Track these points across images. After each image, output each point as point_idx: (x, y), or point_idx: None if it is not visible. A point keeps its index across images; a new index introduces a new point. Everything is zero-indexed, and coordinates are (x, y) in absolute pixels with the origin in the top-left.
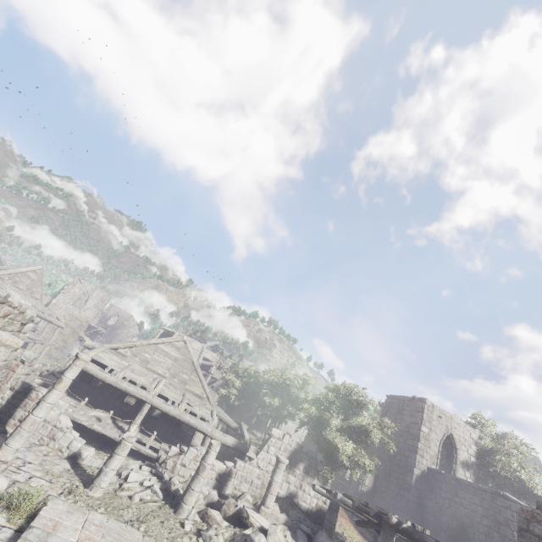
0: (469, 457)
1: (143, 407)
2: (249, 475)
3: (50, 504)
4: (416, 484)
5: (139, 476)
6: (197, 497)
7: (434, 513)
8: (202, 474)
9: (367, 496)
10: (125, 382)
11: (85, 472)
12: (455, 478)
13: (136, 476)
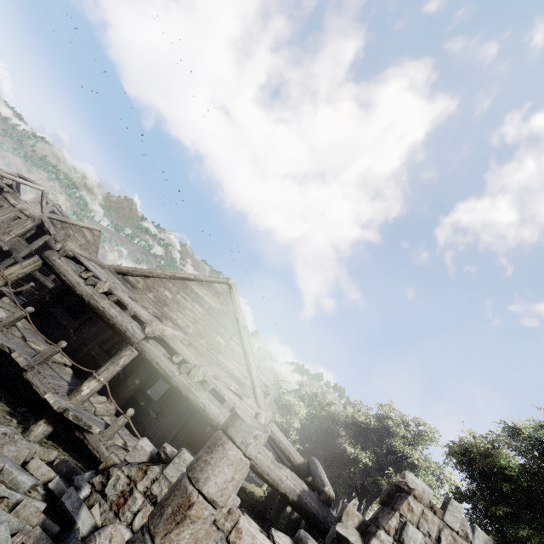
0: None
1: (122, 351)
2: None
3: None
4: None
5: None
6: None
7: None
8: (167, 539)
9: None
10: (108, 300)
11: None
12: None
13: None
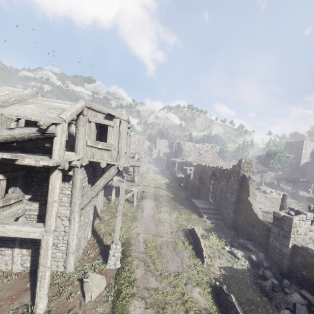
0: None
1: None
2: None
3: None
4: (301, 168)
5: None
6: None
7: (308, 174)
8: None
9: (281, 175)
10: None
11: None
12: None
13: None
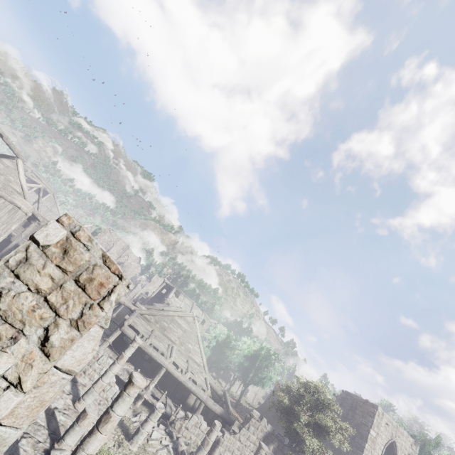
0: None
1: (161, 371)
2: (232, 446)
3: None
4: None
5: (158, 434)
6: None
7: None
8: (206, 448)
9: None
10: (151, 347)
11: (123, 423)
12: None
13: (157, 434)
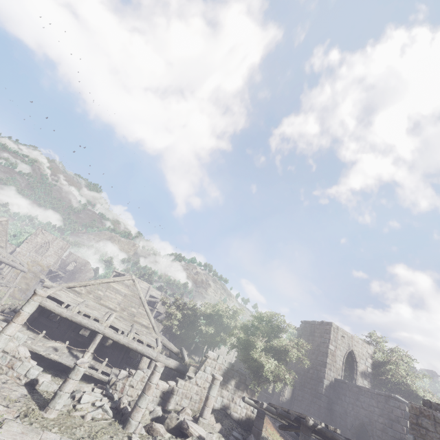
0: (366, 368)
1: (96, 337)
2: (189, 392)
3: (5, 427)
4: (326, 393)
5: (91, 397)
6: (144, 413)
7: (340, 416)
8: (148, 393)
9: (286, 405)
10: (80, 316)
11: (42, 397)
12: (356, 385)
13: (89, 397)
